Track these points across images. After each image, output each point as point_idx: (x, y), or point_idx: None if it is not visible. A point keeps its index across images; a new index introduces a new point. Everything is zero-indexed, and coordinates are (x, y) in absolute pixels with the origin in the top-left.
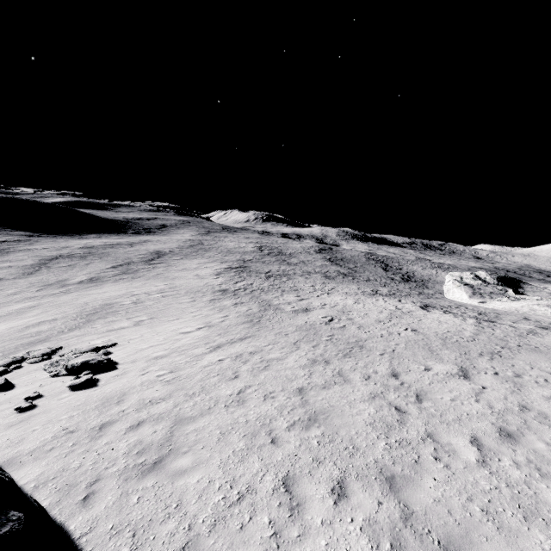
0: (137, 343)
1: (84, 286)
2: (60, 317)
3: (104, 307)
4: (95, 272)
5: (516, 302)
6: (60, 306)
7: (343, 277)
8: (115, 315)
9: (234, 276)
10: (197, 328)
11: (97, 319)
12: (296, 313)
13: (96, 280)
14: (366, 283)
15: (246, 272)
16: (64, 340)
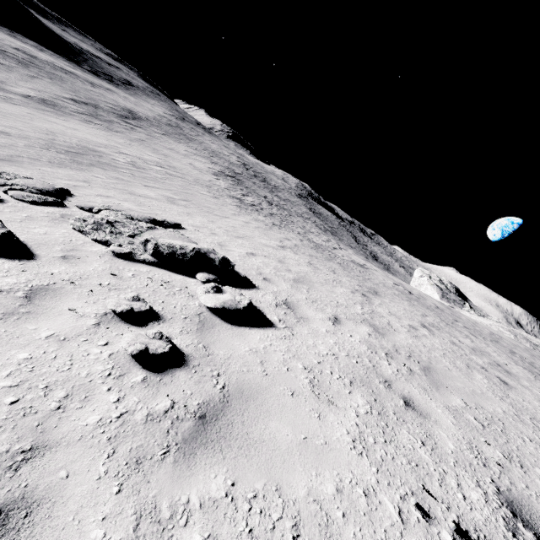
0: (217, 238)
1: (36, 105)
2: (15, 133)
3: (88, 151)
4: (47, 93)
5: (483, 318)
6: (5, 115)
7: (332, 234)
8: (117, 171)
9: (235, 186)
10: (277, 245)
11: (91, 166)
12: (361, 267)
13: (53, 105)
14: (353, 249)
15: (244, 187)
16: (56, 177)
